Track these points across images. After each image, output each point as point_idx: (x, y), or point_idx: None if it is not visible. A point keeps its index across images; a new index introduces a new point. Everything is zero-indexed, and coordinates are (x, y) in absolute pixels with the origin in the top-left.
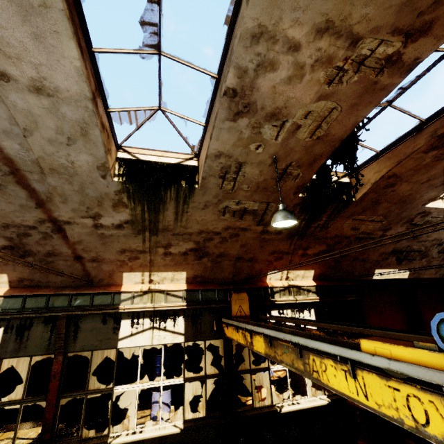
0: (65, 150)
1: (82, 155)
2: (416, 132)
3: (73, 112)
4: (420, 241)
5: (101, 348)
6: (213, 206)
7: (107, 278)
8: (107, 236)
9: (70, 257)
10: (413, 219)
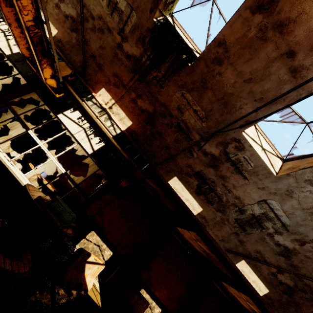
0: None
1: None
2: None
3: None
4: (225, 186)
5: None
6: None
7: None
8: None
9: None
10: (228, 145)
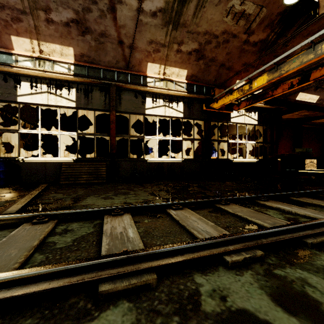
0: None
1: None
2: None
3: None
4: None
5: (136, 112)
6: (224, 3)
7: (137, 65)
8: (143, 24)
9: (115, 41)
10: None
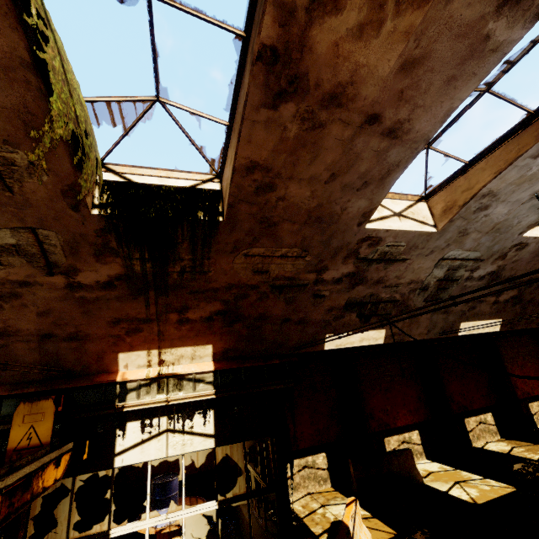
0: None
1: None
2: (242, 63)
3: None
4: (388, 286)
5: None
6: None
7: None
8: None
9: None
10: (358, 251)
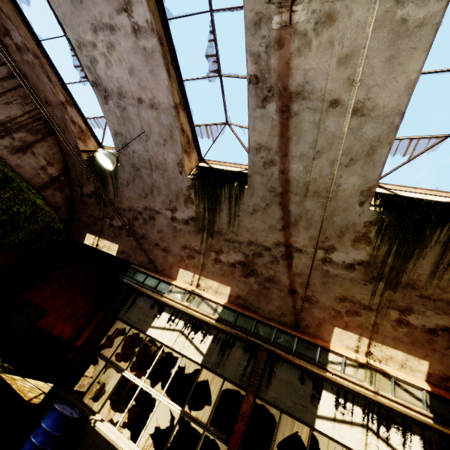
0: (340, 171)
1: (353, 177)
2: None
3: (374, 130)
4: None
5: (294, 414)
6: None
7: (314, 326)
8: (330, 276)
9: (285, 288)
10: None
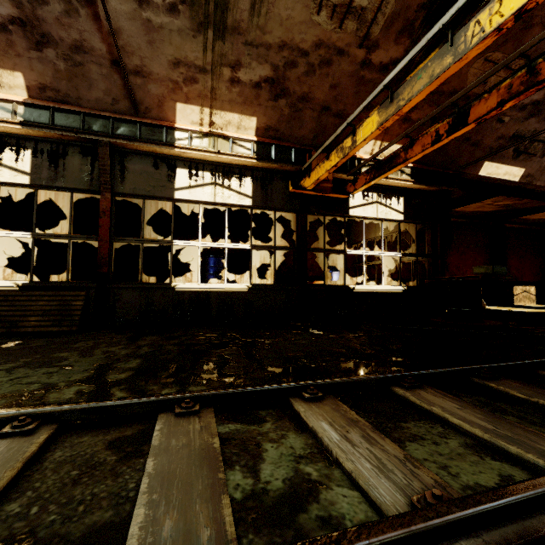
0: None
1: None
2: None
3: None
4: None
5: (155, 195)
6: None
7: (155, 108)
8: (155, 29)
9: (105, 60)
10: None
